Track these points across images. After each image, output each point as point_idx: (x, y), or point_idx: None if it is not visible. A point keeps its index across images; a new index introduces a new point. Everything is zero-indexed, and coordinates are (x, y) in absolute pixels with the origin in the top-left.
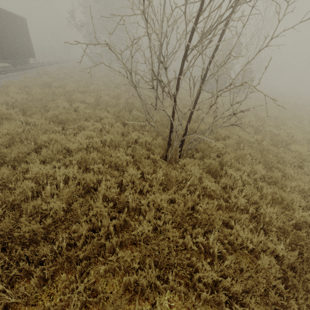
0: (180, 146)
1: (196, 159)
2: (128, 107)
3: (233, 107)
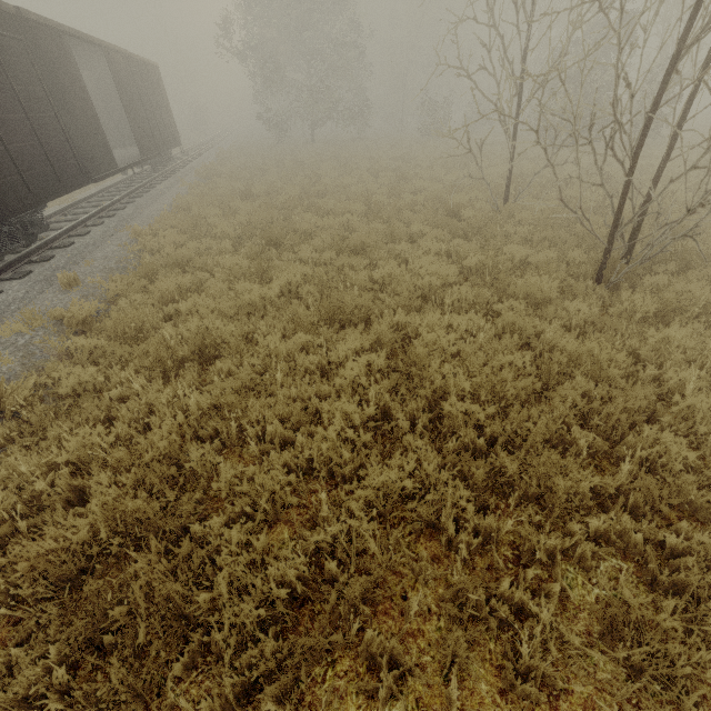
0: (625, 256)
1: (690, 270)
2: (447, 206)
3: None
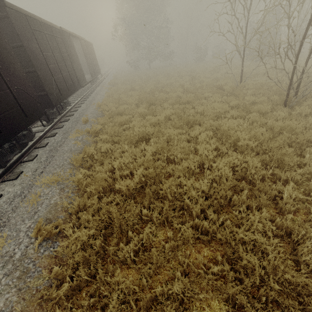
0: (295, 96)
1: None
2: (217, 85)
3: None
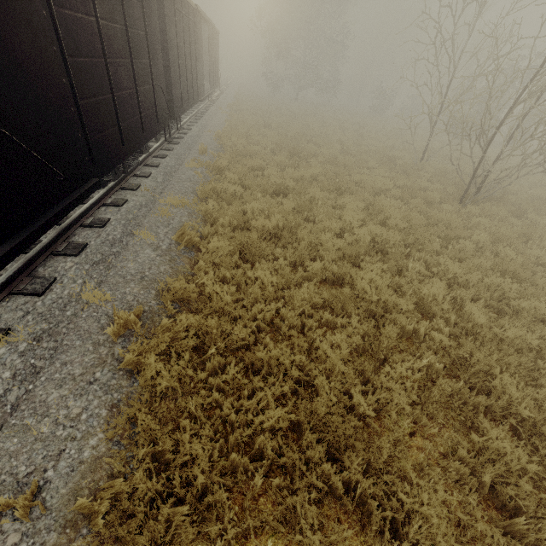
0: (475, 194)
1: (500, 202)
2: (389, 156)
3: (545, 155)
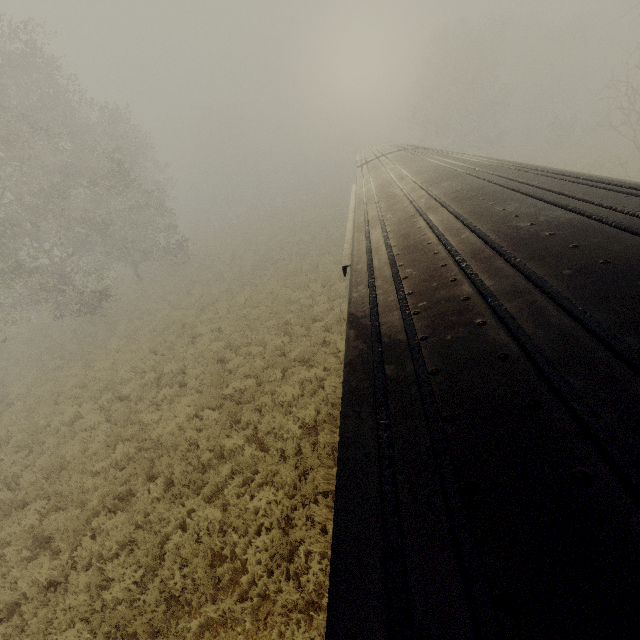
0: None
1: None
2: None
3: None
